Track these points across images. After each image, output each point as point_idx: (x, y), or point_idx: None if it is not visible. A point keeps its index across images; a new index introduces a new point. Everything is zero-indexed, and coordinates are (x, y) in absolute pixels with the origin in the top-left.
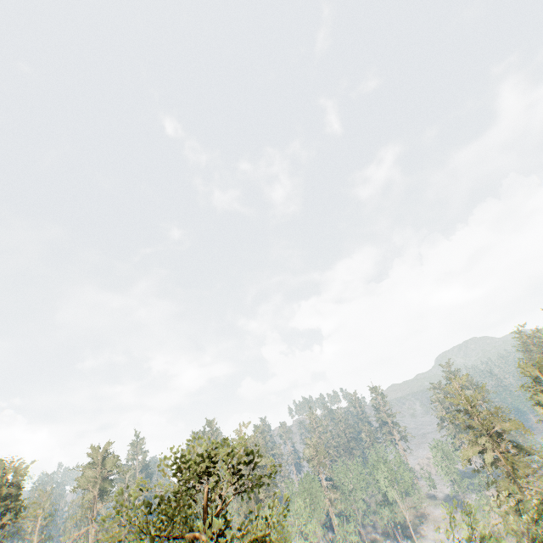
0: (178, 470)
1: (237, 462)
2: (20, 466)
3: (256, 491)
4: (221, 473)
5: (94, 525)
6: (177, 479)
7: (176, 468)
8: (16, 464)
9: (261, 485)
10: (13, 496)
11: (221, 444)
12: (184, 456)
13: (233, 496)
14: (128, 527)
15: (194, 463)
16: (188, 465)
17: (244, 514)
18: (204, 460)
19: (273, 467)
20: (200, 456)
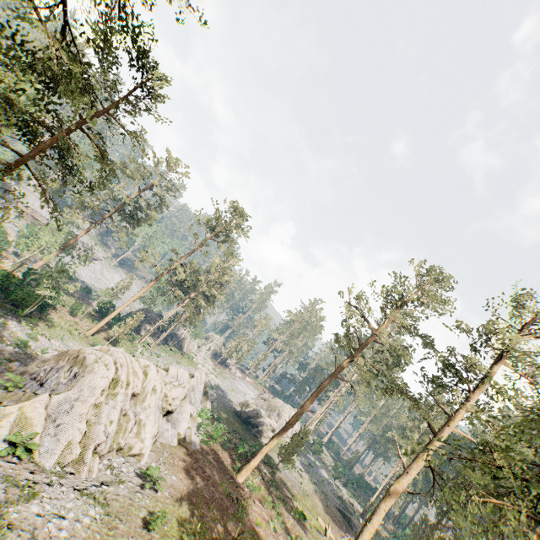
0: None
1: None
2: None
3: None
4: None
5: None
6: None
7: None
8: None
9: None
10: None
11: None
12: None
13: None
14: None
15: None
16: None
17: None
18: None
19: None
20: None
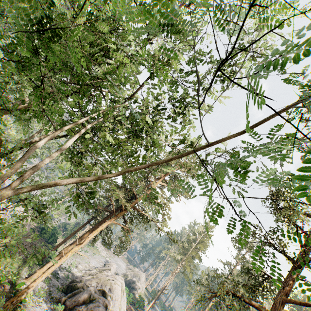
0: None
1: None
2: None
3: None
4: None
5: None
6: None
7: None
8: None
9: None
10: None
11: None
12: None
13: None
14: None
15: None
16: None
17: None
18: None
19: None
20: None
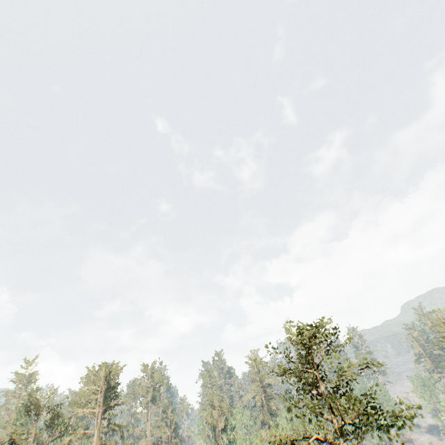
0: (291, 338)
1: (328, 333)
2: (117, 368)
3: (269, 404)
4: (324, 336)
5: (149, 423)
6: (292, 342)
7: (299, 332)
8: (117, 365)
9: (340, 351)
10: (115, 388)
11: (321, 320)
12: (300, 326)
13: (325, 355)
14: (173, 426)
15: (306, 330)
16: (302, 332)
17: (261, 422)
18: (313, 328)
19: (349, 338)
20: (310, 326)
